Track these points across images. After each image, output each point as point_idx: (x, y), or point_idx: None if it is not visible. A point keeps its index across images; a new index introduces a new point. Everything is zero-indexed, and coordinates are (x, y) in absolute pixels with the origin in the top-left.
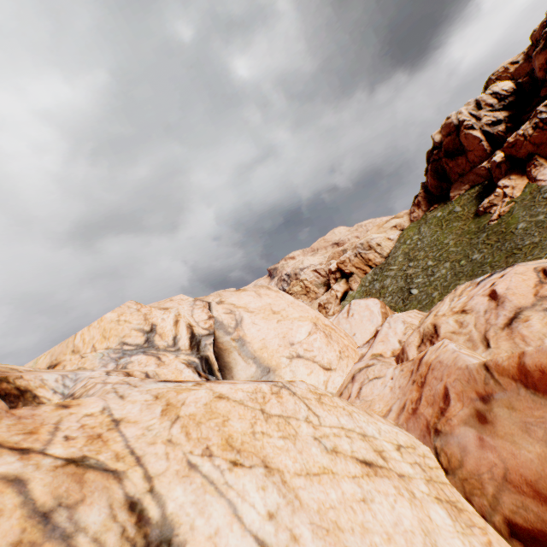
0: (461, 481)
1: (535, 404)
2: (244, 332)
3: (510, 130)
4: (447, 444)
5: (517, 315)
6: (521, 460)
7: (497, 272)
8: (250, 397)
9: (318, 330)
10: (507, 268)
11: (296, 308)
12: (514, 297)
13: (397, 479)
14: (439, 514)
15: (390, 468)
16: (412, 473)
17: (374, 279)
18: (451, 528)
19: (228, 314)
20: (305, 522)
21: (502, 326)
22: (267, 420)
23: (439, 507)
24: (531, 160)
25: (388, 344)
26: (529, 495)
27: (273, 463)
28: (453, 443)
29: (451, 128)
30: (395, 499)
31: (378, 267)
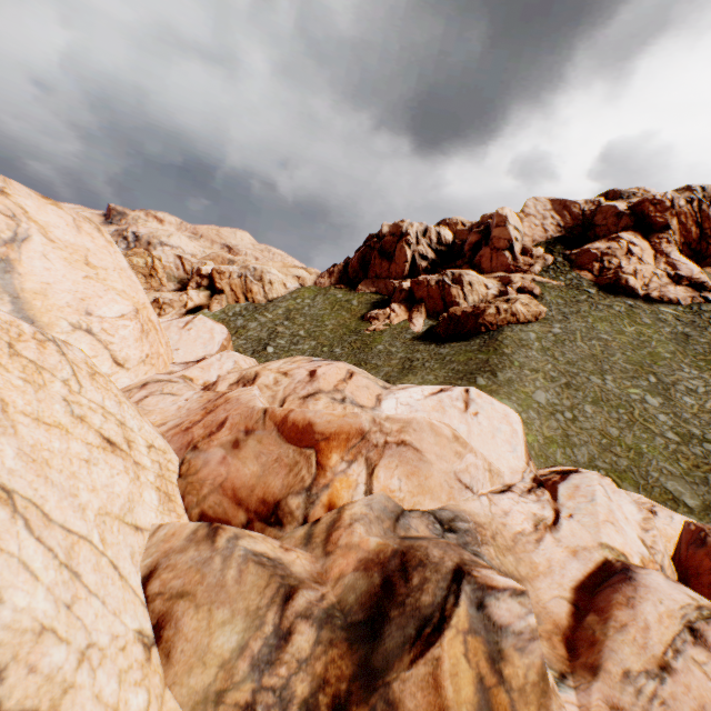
0: (188, 484)
1: (275, 443)
2: (20, 256)
3: (427, 271)
4: (197, 457)
5: (316, 394)
6: (241, 474)
7: (330, 360)
8: (1, 325)
9: (137, 319)
10: (337, 361)
11: (124, 279)
12: (323, 381)
13: (133, 463)
14: (152, 496)
15: (131, 455)
16: (150, 466)
17: (243, 314)
18: (155, 507)
19: (6, 217)
20: (13, 446)
21: (301, 397)
22: (13, 356)
23: (156, 493)
24: (420, 304)
25: (207, 374)
26: (229, 496)
27: (0, 393)
28: (202, 458)
29: (399, 232)
30: (119, 473)
31: (254, 305)
